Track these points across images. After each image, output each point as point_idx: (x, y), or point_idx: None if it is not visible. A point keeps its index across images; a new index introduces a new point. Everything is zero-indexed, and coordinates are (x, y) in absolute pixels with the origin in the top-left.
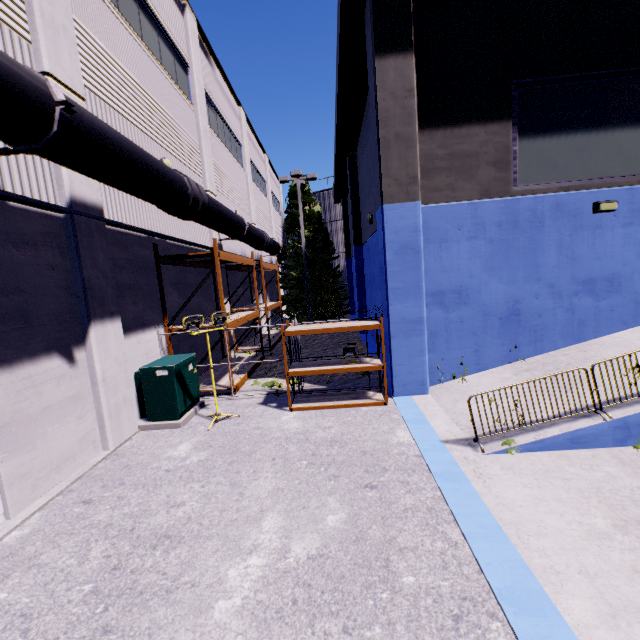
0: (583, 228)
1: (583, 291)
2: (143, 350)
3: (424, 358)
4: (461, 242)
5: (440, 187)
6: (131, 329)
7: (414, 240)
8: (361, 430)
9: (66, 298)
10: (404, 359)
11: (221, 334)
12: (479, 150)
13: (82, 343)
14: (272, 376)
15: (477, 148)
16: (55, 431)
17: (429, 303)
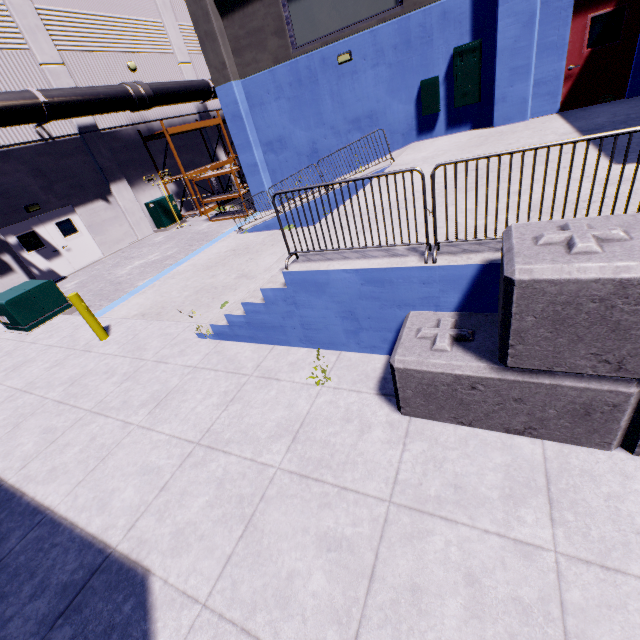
0: (344, 76)
1: (354, 129)
2: (149, 194)
3: (265, 188)
4: (272, 103)
5: (249, 62)
6: (137, 184)
7: (237, 111)
8: (220, 228)
9: (96, 175)
10: (256, 190)
11: (218, 178)
12: (264, 24)
13: (111, 194)
14: (232, 204)
15: (262, 22)
16: (111, 230)
17: (266, 151)
